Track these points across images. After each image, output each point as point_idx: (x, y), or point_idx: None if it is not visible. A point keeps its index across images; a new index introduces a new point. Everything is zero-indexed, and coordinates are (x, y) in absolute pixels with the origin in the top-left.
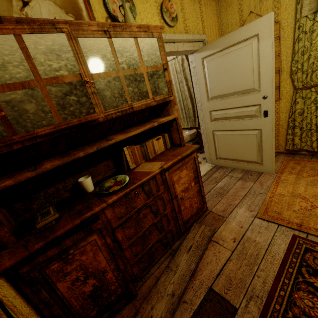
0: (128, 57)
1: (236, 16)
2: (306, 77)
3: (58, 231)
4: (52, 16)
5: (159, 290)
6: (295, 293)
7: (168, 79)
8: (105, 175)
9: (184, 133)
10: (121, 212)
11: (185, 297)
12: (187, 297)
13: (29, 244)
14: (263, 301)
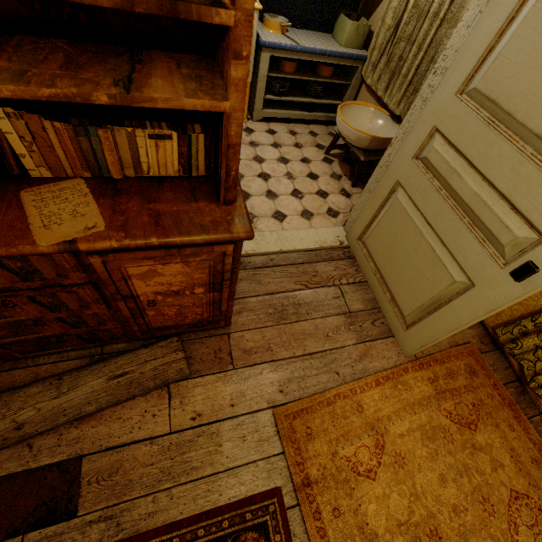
0: None
1: None
2: None
3: None
4: None
5: (11, 403)
6: None
7: None
8: None
9: (377, 118)
10: None
11: (38, 440)
12: (40, 442)
13: None
14: (117, 537)
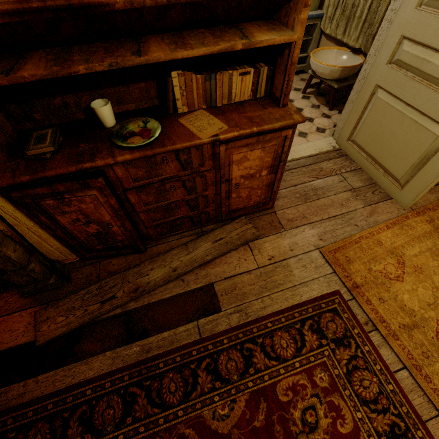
0: None
1: None
2: None
3: (48, 171)
4: None
5: (165, 259)
6: (280, 331)
7: None
8: (140, 105)
9: (340, 56)
10: (139, 175)
11: (185, 277)
12: (187, 278)
13: (17, 170)
14: (248, 319)
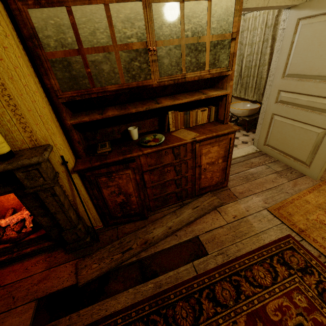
0: (196, 24)
1: None
2: None
3: (108, 160)
4: None
5: (162, 221)
6: (256, 266)
7: (232, 51)
8: (149, 129)
9: (245, 105)
10: (152, 162)
11: (178, 233)
12: (179, 233)
13: (92, 161)
14: (229, 259)
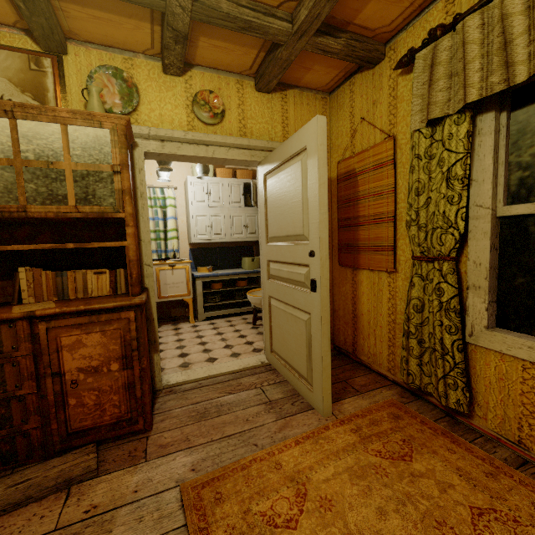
0: (42, 146)
1: (347, 123)
2: (426, 237)
3: None
4: (0, 93)
5: None
6: None
7: (119, 187)
8: None
9: None
10: None
11: None
12: None
13: None
14: None
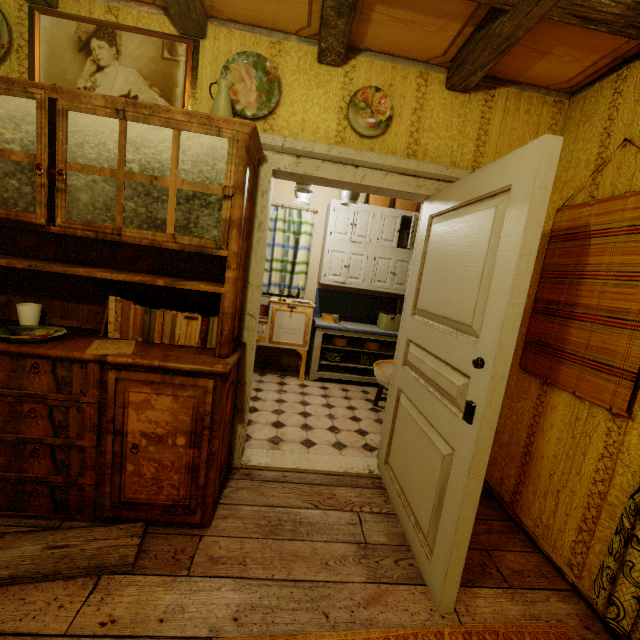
0: (149, 157)
1: (592, 146)
2: None
3: None
4: (128, 87)
5: None
6: None
7: (226, 216)
8: (84, 324)
9: None
10: None
11: None
12: None
13: None
14: None
